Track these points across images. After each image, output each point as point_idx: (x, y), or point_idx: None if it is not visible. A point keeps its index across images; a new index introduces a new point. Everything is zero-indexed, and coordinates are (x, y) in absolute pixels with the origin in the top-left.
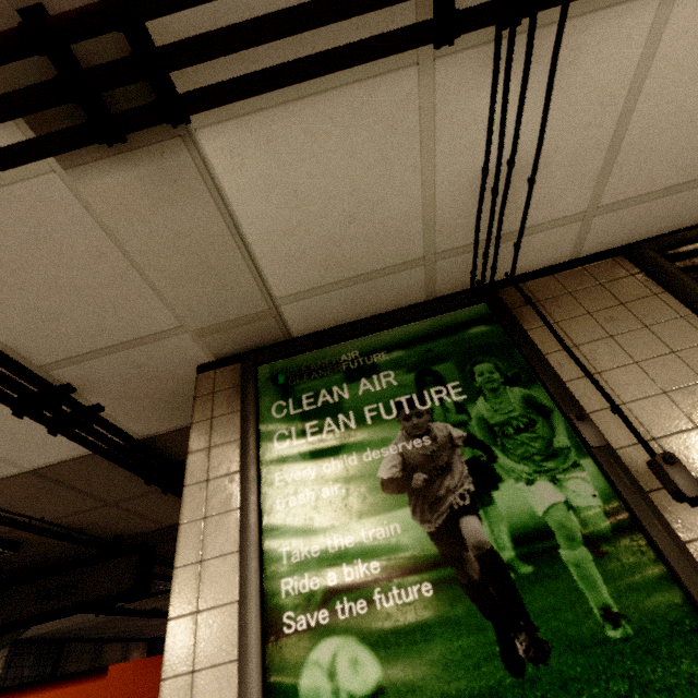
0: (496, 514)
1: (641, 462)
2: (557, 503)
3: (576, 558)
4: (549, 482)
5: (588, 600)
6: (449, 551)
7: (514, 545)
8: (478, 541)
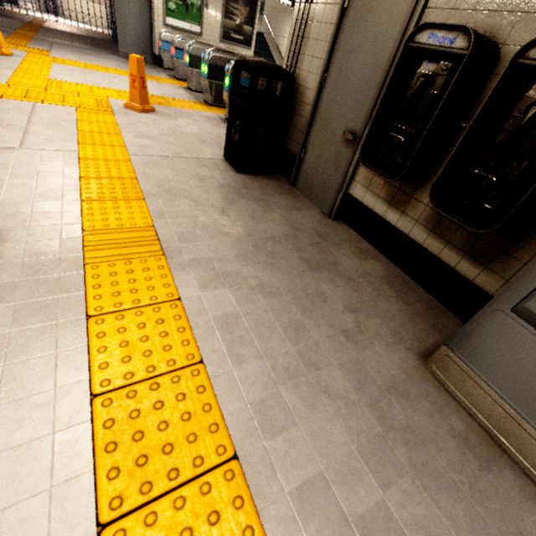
0: (190, 0)
1: (205, 4)
2: (196, 3)
3: (195, 9)
4: (196, 0)
5: (194, 12)
6: (184, 1)
7: (190, 4)
8: (187, 2)
